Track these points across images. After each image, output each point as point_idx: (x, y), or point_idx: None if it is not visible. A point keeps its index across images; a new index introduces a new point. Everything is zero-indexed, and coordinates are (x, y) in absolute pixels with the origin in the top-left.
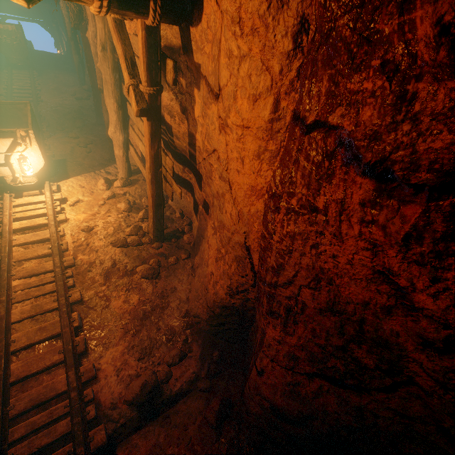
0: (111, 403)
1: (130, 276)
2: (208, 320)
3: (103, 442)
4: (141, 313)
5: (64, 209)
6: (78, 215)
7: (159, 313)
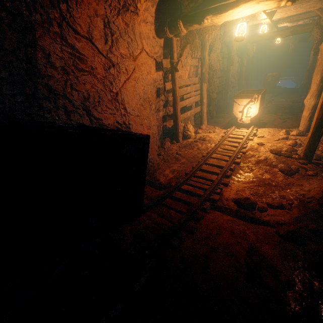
0: (226, 198)
1: (271, 167)
2: (320, 199)
3: (216, 199)
4: (267, 183)
5: (253, 138)
6: (259, 140)
7: (279, 189)
